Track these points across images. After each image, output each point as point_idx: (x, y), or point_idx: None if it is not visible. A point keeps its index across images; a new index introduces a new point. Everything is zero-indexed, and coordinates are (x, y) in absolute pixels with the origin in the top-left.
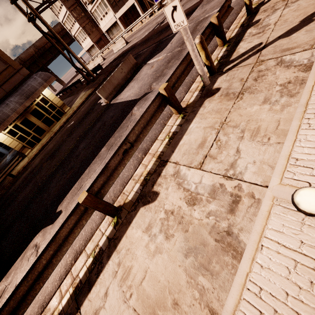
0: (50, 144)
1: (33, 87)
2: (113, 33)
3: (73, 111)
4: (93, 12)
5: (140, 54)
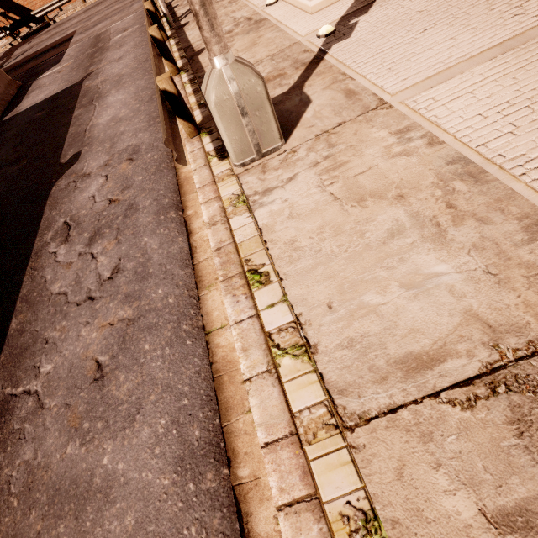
0: None
1: None
2: None
3: None
4: None
5: None
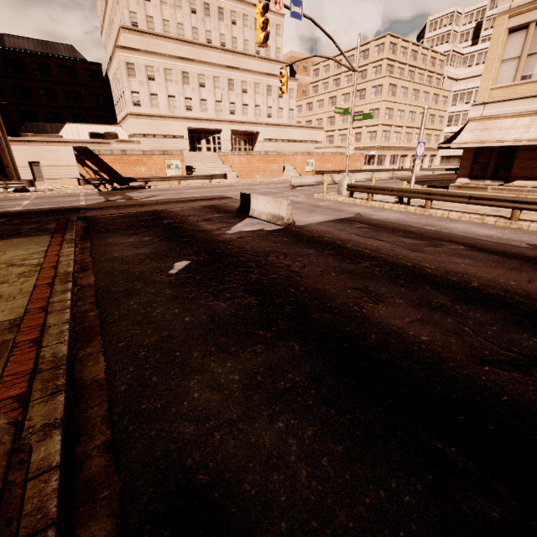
0: (190, 313)
1: None
2: None
3: (71, 260)
4: None
5: (187, 209)
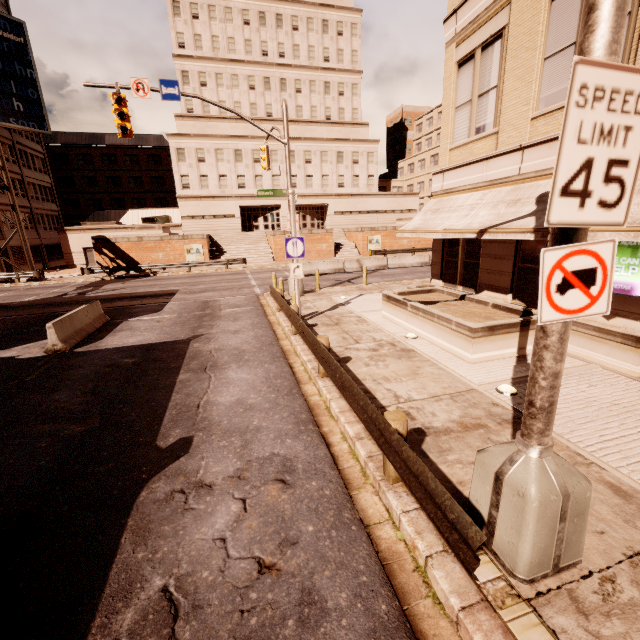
0: None
1: None
2: None
3: None
4: None
5: None
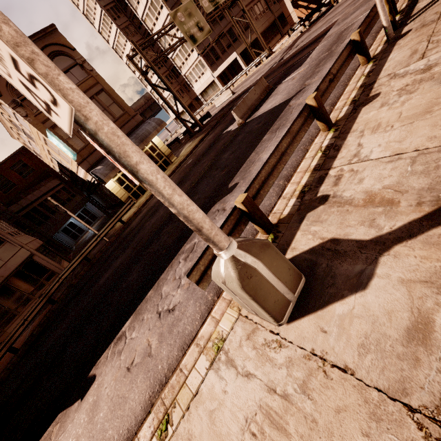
0: None
1: (147, 131)
2: (209, 94)
3: (186, 155)
4: (188, 75)
5: None
